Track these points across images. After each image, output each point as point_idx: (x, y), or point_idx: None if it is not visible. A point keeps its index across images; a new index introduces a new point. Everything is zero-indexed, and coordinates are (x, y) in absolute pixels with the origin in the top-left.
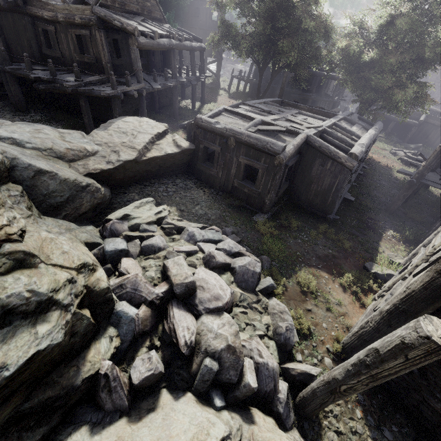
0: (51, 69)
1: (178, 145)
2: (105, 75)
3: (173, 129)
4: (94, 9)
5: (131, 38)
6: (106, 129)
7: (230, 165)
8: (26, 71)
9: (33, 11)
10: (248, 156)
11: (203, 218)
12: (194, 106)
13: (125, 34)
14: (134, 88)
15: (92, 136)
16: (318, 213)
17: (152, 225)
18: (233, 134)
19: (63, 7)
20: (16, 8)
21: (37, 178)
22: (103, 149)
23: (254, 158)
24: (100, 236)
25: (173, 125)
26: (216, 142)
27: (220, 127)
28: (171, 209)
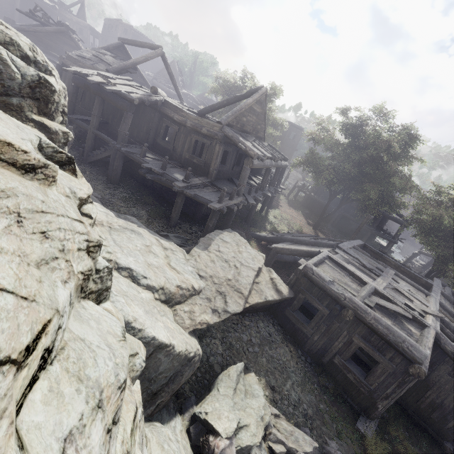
0: (164, 164)
1: (278, 289)
2: (208, 178)
3: (247, 238)
4: (223, 128)
5: (248, 159)
6: (206, 249)
7: (334, 335)
8: (139, 157)
9: (166, 111)
10: (366, 340)
11: (299, 410)
12: (262, 210)
13: (234, 147)
14: (235, 202)
15: (195, 260)
16: (430, 430)
17: (262, 445)
18: (354, 308)
19: (195, 117)
20: (152, 105)
21: (154, 355)
22: (208, 285)
23: (376, 346)
24: (192, 450)
25: (245, 231)
26: (324, 301)
27: (336, 290)
28: (260, 383)
